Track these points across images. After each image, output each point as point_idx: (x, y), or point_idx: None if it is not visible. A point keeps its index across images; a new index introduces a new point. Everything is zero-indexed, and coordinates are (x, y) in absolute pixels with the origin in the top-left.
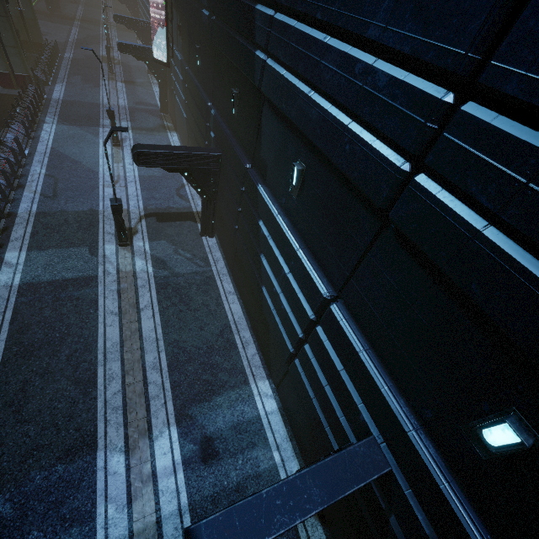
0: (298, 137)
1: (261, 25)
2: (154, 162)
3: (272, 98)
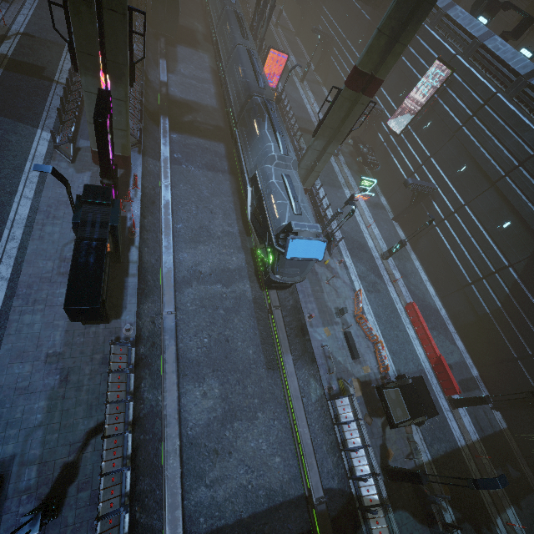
0: None
1: None
2: None
3: None
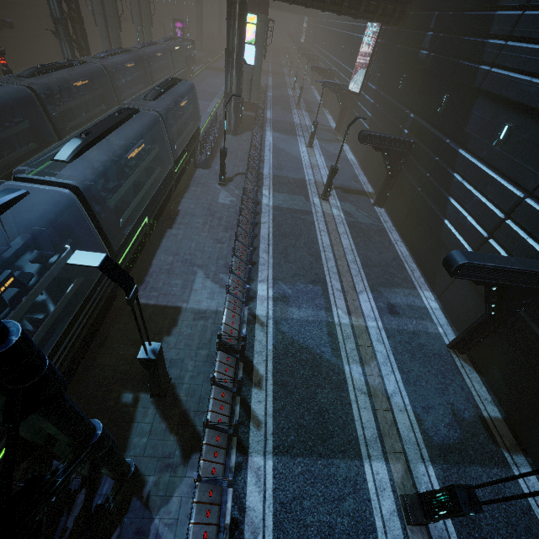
0: (511, 109)
1: (491, 50)
2: (370, 142)
3: (492, 90)
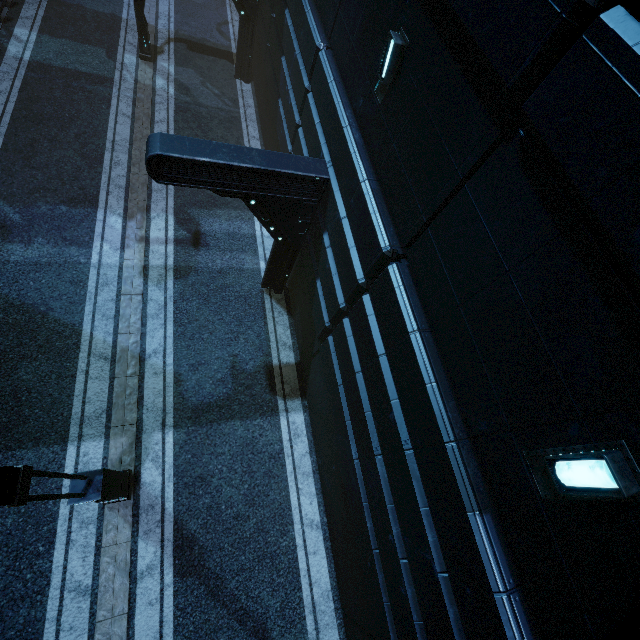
0: None
1: None
2: None
3: None
